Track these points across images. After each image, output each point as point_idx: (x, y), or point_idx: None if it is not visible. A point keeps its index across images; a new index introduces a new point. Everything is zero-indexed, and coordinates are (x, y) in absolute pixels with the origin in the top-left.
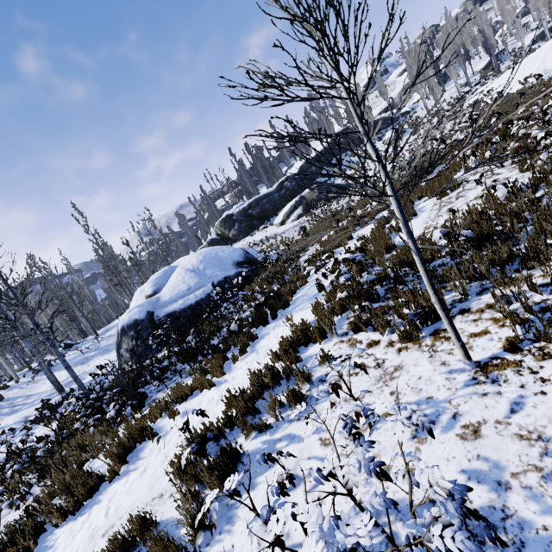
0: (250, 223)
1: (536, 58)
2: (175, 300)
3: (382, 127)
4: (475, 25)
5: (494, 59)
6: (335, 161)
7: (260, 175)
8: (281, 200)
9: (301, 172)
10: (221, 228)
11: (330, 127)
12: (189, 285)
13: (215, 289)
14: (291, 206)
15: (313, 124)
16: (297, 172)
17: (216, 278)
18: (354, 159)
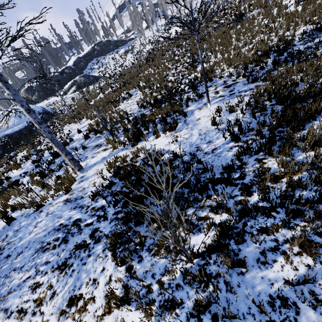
0: (45, 93)
1: (174, 31)
2: (7, 129)
3: (120, 45)
4: (160, 0)
5: (167, 22)
6: (95, 61)
7: (49, 61)
8: (64, 80)
9: (75, 65)
10: (25, 94)
11: (94, 35)
12: (13, 123)
13: (28, 124)
14: (69, 85)
15: (82, 33)
16: (72, 64)
17: (28, 119)
18: (105, 62)
